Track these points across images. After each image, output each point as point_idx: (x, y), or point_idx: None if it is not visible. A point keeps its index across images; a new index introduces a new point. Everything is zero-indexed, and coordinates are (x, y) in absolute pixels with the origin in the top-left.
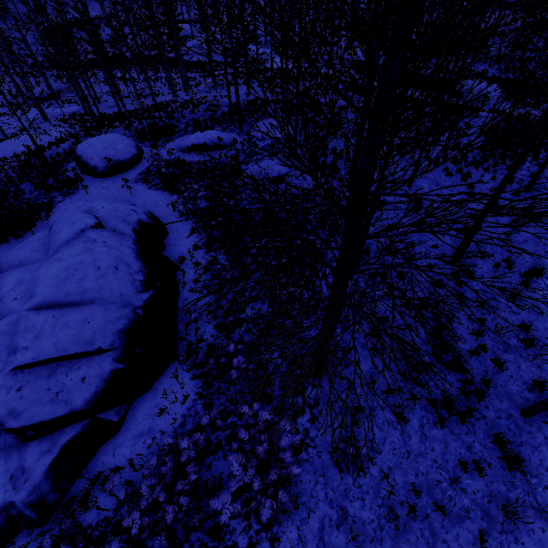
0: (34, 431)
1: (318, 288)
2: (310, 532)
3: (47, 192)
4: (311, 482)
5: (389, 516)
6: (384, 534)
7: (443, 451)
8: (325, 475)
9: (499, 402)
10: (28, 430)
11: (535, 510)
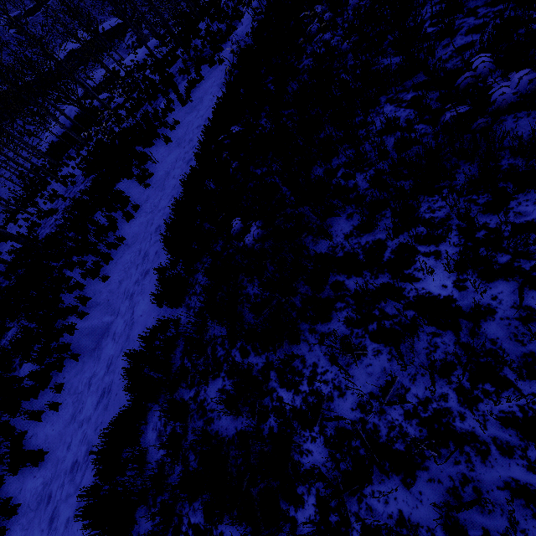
0: None
1: None
2: None
3: None
4: None
5: None
6: None
7: None
8: None
9: None
10: None
11: None
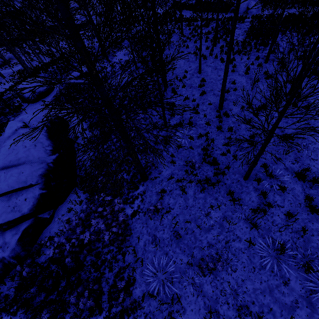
0: (7, 225)
1: (69, 120)
2: (139, 247)
3: (4, 116)
4: (140, 227)
5: (175, 235)
6: (172, 242)
7: (203, 203)
8: (147, 223)
9: (234, 175)
10: (3, 225)
11: (244, 220)
